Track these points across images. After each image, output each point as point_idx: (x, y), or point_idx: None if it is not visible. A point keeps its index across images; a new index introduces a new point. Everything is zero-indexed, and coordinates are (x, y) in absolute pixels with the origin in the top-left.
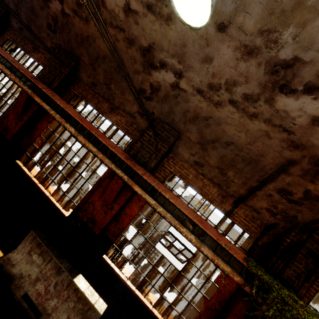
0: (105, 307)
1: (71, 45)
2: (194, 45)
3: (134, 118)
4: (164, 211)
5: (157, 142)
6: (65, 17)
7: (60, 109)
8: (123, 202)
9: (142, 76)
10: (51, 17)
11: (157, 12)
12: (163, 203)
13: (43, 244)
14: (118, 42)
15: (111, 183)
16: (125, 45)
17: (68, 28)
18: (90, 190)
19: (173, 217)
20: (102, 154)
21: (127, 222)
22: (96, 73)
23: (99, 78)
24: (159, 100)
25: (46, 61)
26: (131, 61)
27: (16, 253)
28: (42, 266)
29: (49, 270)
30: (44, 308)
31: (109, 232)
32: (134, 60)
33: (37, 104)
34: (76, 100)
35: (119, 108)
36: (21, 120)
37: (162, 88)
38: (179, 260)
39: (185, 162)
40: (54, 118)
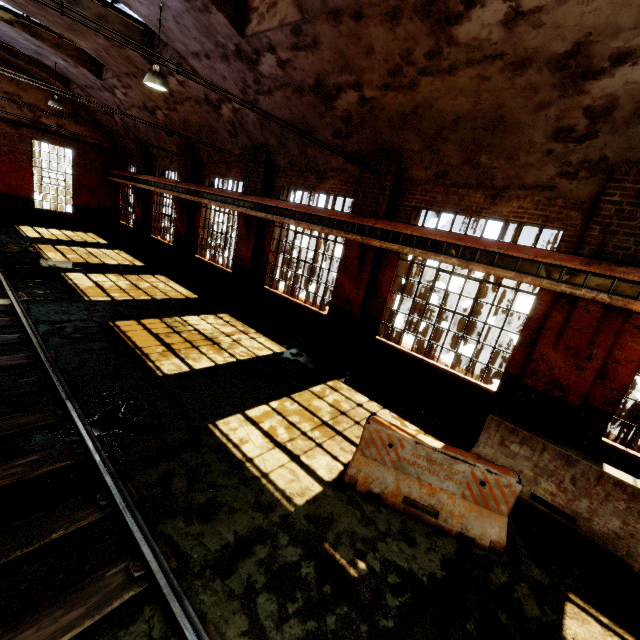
0: None
1: (382, 139)
2: None
3: (551, 189)
4: None
5: None
6: (365, 105)
7: (415, 240)
8: (611, 340)
9: (557, 107)
10: (338, 119)
11: None
12: None
13: (519, 429)
14: (489, 81)
15: (573, 316)
16: (506, 76)
17: (372, 117)
18: (517, 342)
19: None
20: (530, 276)
21: (628, 373)
22: (442, 155)
23: (450, 159)
24: (616, 127)
25: (343, 185)
26: (525, 95)
27: (482, 447)
28: (533, 458)
29: (549, 462)
30: (573, 512)
31: (593, 398)
32: (533, 89)
33: (371, 251)
34: (415, 216)
35: (508, 189)
36: (361, 281)
37: (623, 101)
38: None
39: None
40: (398, 258)
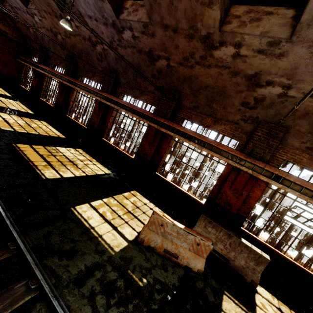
0: (268, 256)
1: (173, 84)
2: (307, 67)
3: (237, 124)
4: (292, 191)
5: (268, 140)
6: (169, 68)
7: (181, 133)
8: (250, 188)
9: (245, 93)
10: (155, 70)
11: (268, 53)
12: (289, 185)
13: (213, 221)
14: (222, 75)
15: (238, 177)
16: (229, 76)
17: (171, 74)
18: (215, 184)
19: (301, 194)
20: (225, 158)
21: (253, 202)
22: (198, 99)
23: (201, 101)
24: (263, 107)
25: (152, 99)
26: (234, 85)
27: (196, 228)
28: (216, 234)
29: (222, 236)
30: (228, 257)
31: (240, 211)
32: (238, 84)
33: (160, 133)
34: (181, 121)
35: (221, 120)
36: (153, 146)
37: (267, 99)
38: (308, 227)
39: (295, 150)
40: (171, 138)
